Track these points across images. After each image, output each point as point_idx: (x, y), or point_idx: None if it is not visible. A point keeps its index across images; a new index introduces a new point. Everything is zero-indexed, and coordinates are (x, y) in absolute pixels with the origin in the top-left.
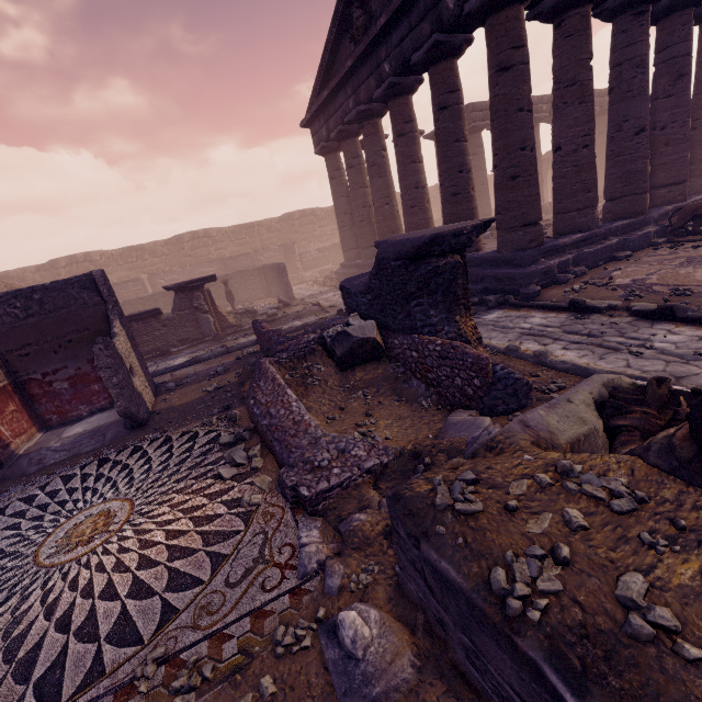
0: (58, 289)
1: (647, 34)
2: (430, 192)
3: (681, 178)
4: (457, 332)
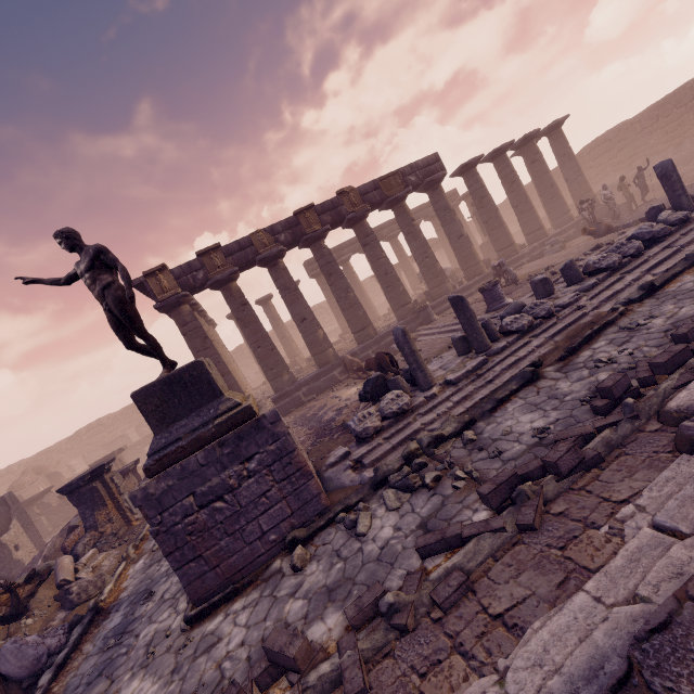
0: None
1: (282, 274)
2: None
3: (361, 327)
4: (95, 520)
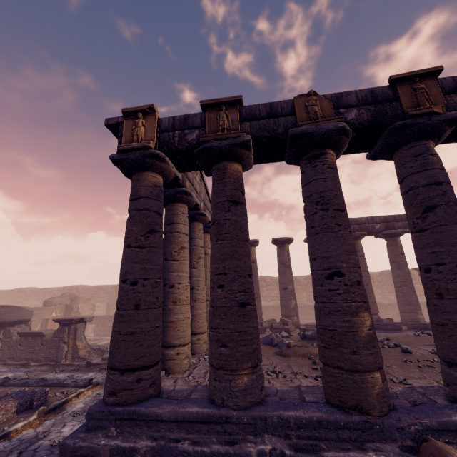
0: None
1: (324, 172)
2: (373, 276)
3: None
4: None
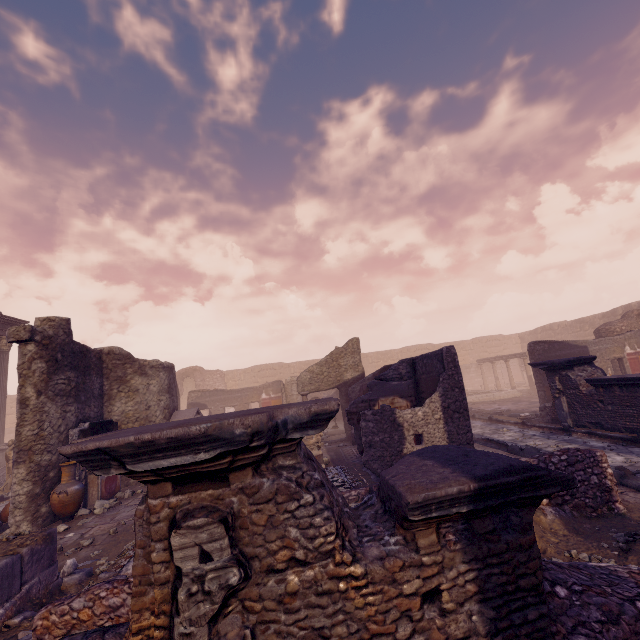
0: (431, 357)
1: None
2: None
3: None
4: None
